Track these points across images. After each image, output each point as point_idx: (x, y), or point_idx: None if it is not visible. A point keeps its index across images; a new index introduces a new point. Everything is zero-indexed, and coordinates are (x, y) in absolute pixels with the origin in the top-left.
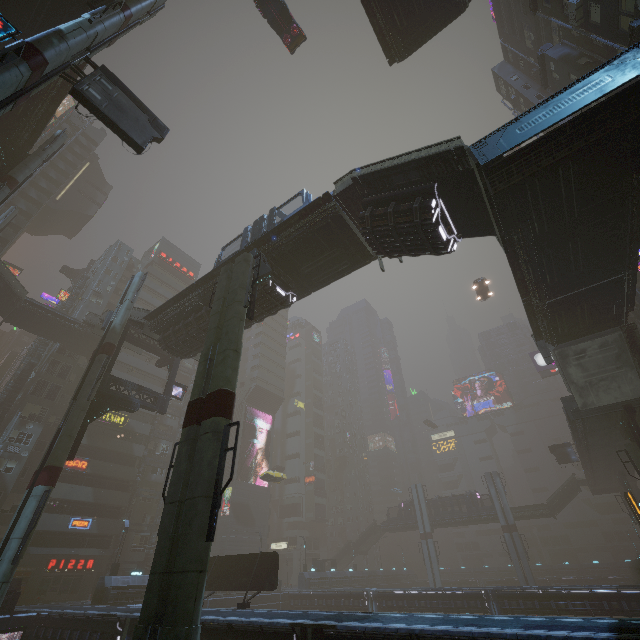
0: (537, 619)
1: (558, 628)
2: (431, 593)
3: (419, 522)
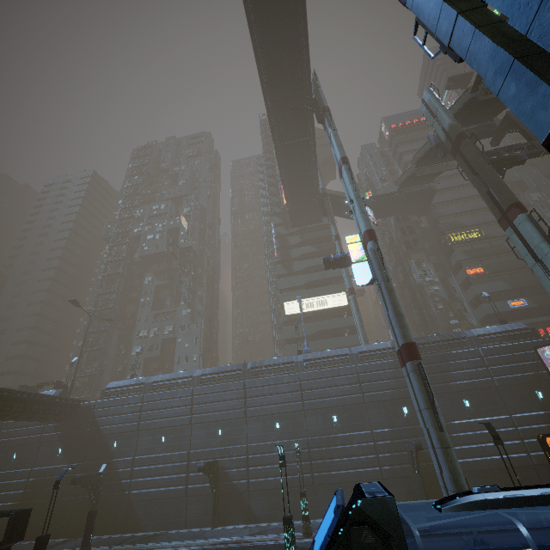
0: None
1: None
2: None
3: None
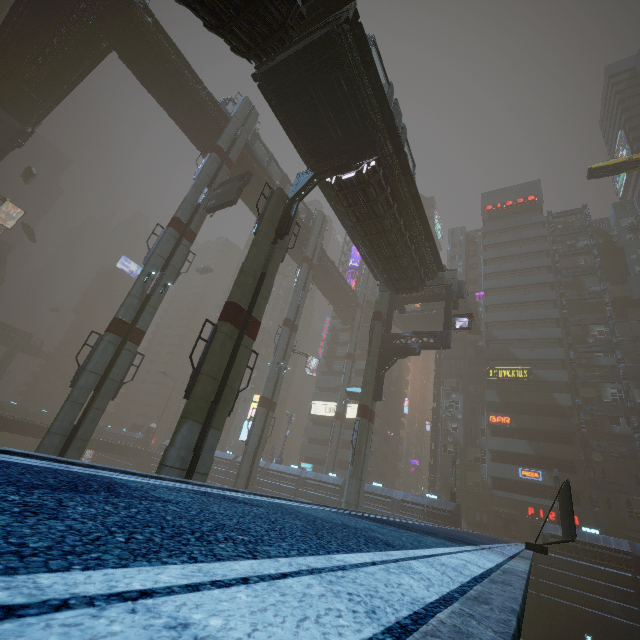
0: (312, 560)
1: (7, 468)
2: None
3: None
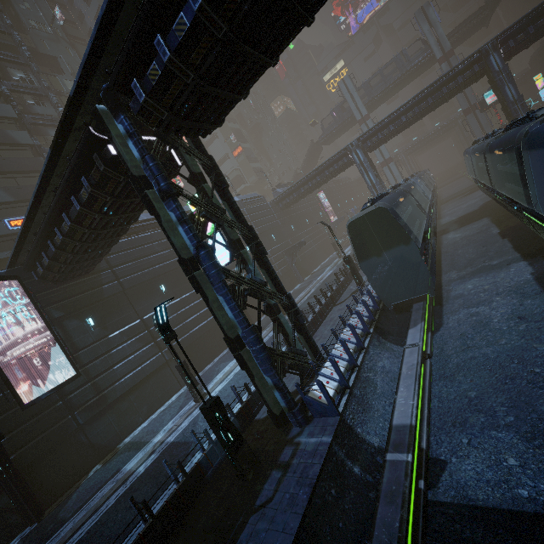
0: None
1: None
2: (418, 98)
3: (355, 112)
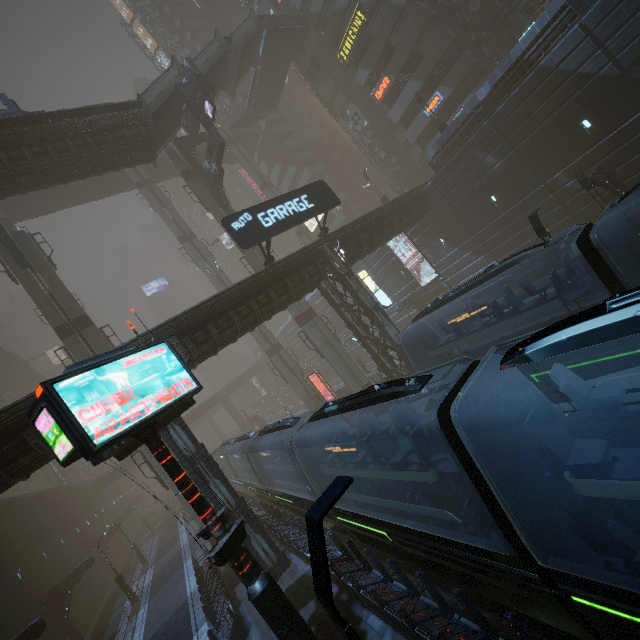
0: None
1: None
2: None
3: None
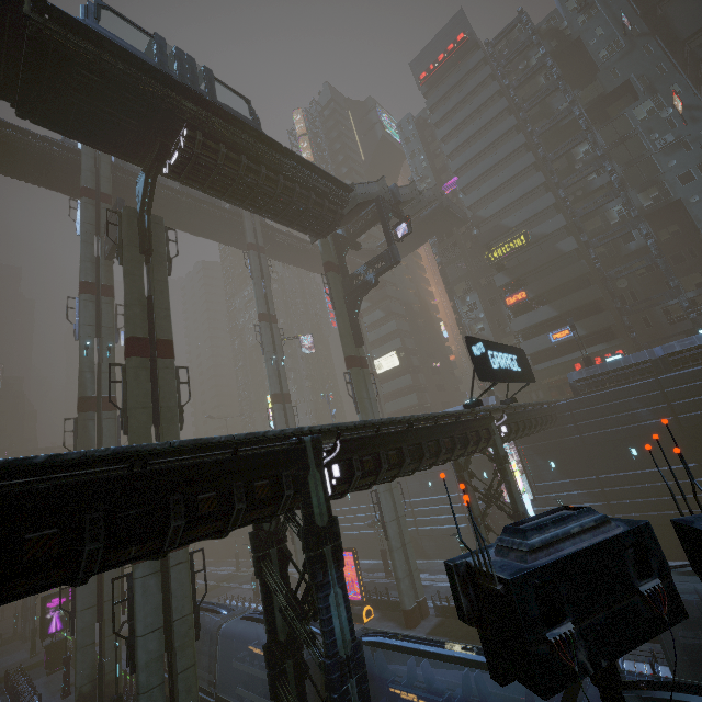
0: None
1: None
2: None
3: None
